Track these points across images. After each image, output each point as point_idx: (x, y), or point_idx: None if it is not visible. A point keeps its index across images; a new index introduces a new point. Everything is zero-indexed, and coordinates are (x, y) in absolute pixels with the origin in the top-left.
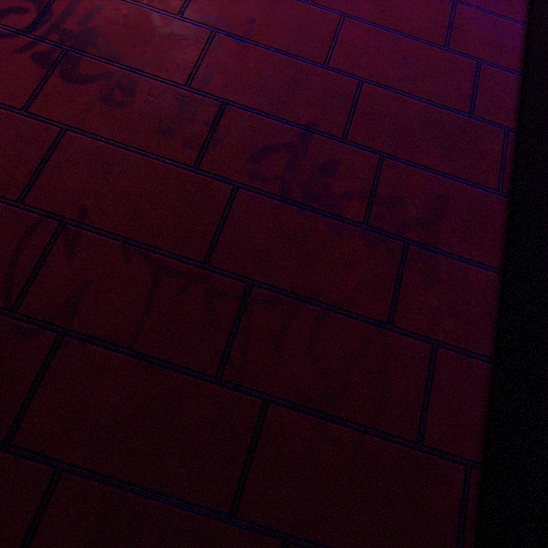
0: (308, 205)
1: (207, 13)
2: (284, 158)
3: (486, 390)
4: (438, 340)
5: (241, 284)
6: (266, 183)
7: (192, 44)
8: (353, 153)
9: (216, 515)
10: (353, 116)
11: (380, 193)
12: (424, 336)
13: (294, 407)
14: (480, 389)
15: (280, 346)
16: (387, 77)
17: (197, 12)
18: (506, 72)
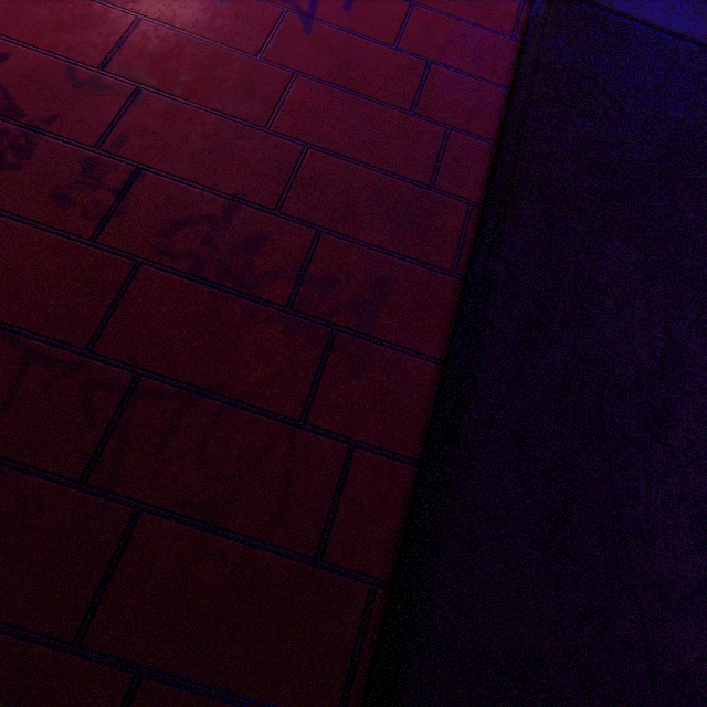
0: (223, 284)
1: (134, 67)
2: (202, 232)
3: (407, 497)
4: (358, 440)
5: (127, 374)
6: (176, 259)
7: (110, 101)
8: (285, 227)
9: (55, 643)
10: (291, 185)
11: (311, 273)
12: (341, 435)
13: (172, 516)
14: (400, 496)
15: (165, 446)
16: (338, 143)
17: (121, 65)
18: (479, 140)
